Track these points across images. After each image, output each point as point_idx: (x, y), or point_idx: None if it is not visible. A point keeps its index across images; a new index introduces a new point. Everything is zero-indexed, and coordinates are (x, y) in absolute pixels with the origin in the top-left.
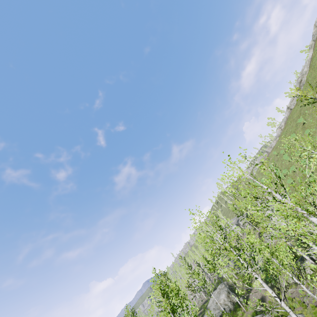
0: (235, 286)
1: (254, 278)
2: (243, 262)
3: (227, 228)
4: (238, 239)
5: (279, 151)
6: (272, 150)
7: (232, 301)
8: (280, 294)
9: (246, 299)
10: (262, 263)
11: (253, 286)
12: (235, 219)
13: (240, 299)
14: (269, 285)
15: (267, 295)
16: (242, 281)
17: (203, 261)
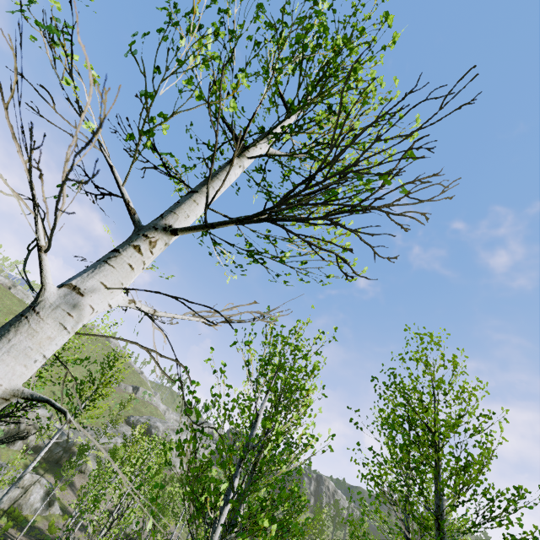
0: None
1: None
2: None
3: None
4: None
5: None
6: None
7: None
8: None
9: None
10: None
11: None
12: None
13: None
14: None
15: None
16: None
17: None
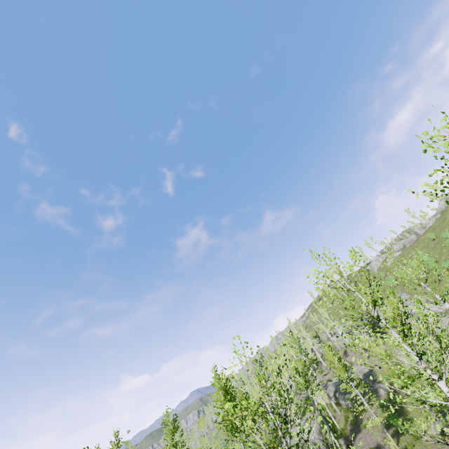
0: (333, 420)
1: (367, 416)
2: (410, 349)
3: (331, 335)
4: (347, 355)
5: (438, 233)
6: (425, 232)
7: (325, 441)
8: (411, 448)
9: (349, 444)
10: (384, 396)
11: (367, 425)
12: (345, 325)
13: (340, 442)
14: (391, 431)
15: (386, 445)
16: (345, 416)
17: (291, 371)
